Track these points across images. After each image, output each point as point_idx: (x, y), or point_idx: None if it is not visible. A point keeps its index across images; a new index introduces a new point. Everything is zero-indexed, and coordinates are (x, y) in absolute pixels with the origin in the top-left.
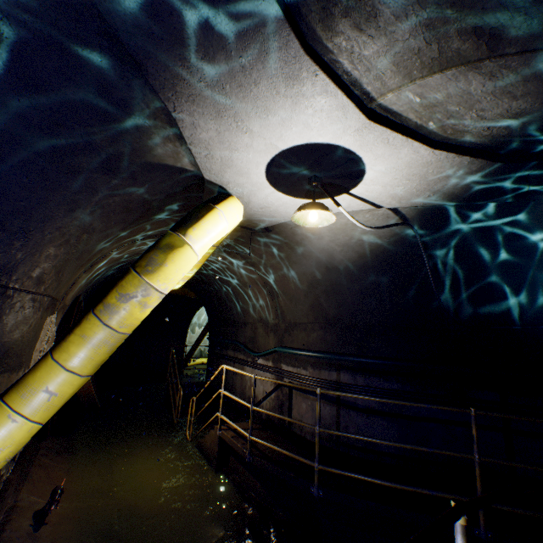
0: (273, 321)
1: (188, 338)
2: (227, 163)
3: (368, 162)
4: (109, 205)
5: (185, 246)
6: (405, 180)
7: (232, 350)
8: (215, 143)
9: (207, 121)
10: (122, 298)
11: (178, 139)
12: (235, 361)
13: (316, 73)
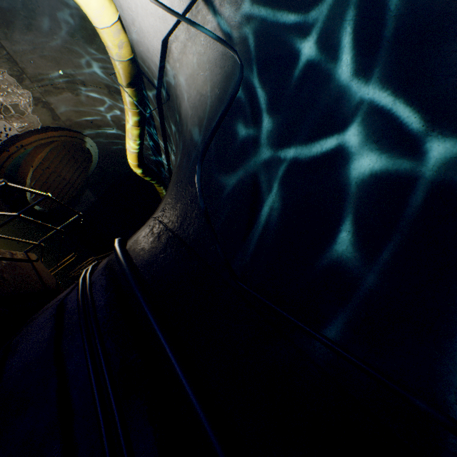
0: None
1: None
2: None
3: None
4: None
5: None
6: None
7: None
8: None
9: None
10: None
11: None
12: None
13: None
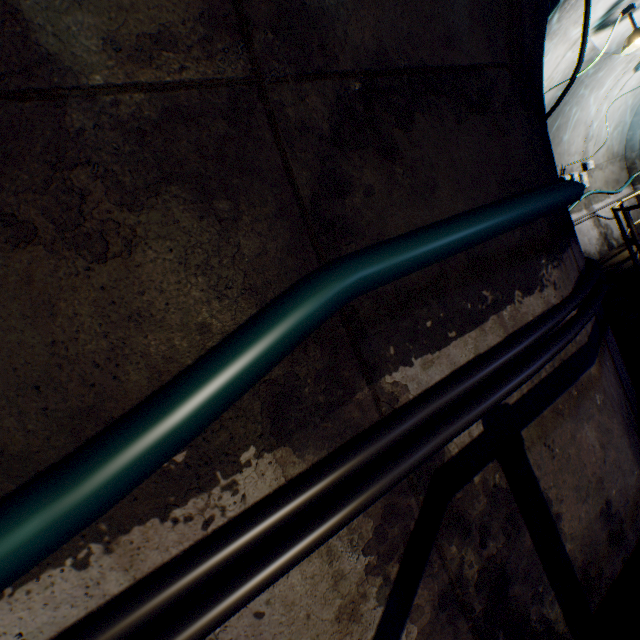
0: (175, 67)
1: None
2: None
3: None
4: None
5: None
6: None
7: None
8: None
9: None
10: None
11: None
12: None
13: None
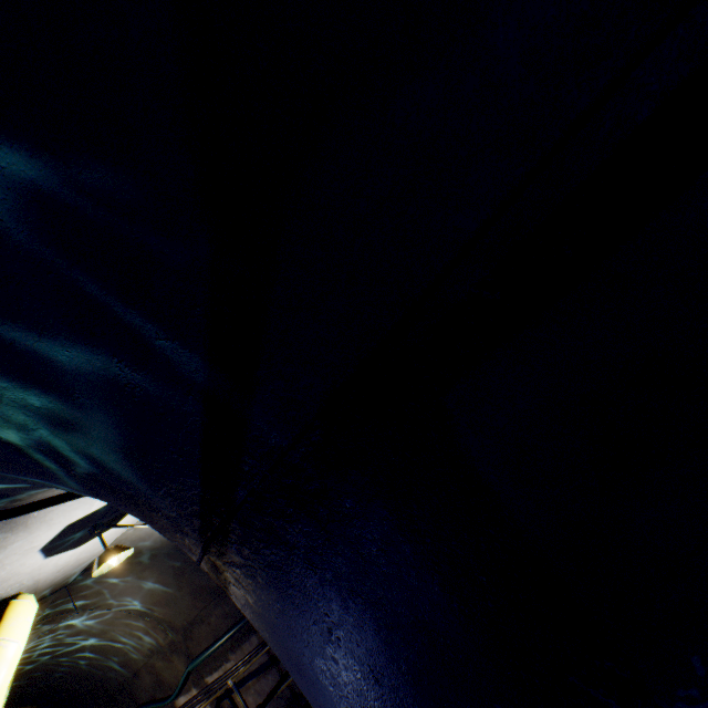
0: (167, 641)
1: None
2: None
3: None
4: None
5: None
6: None
7: None
8: None
9: None
10: None
11: None
12: None
13: (34, 514)
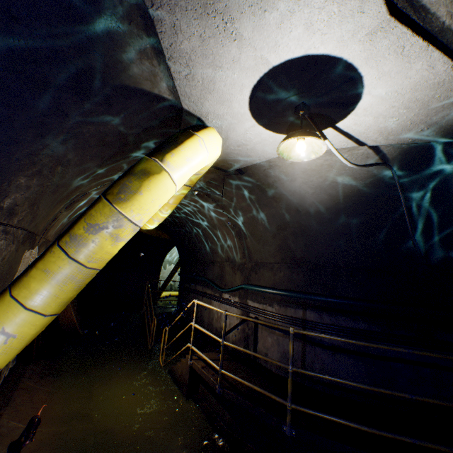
0: (240, 261)
1: (162, 273)
2: (209, 86)
3: (369, 83)
4: (83, 135)
5: (162, 173)
6: (403, 108)
7: (200, 286)
8: (198, 57)
9: (190, 22)
10: (91, 228)
11: (156, 55)
12: (203, 295)
13: None
